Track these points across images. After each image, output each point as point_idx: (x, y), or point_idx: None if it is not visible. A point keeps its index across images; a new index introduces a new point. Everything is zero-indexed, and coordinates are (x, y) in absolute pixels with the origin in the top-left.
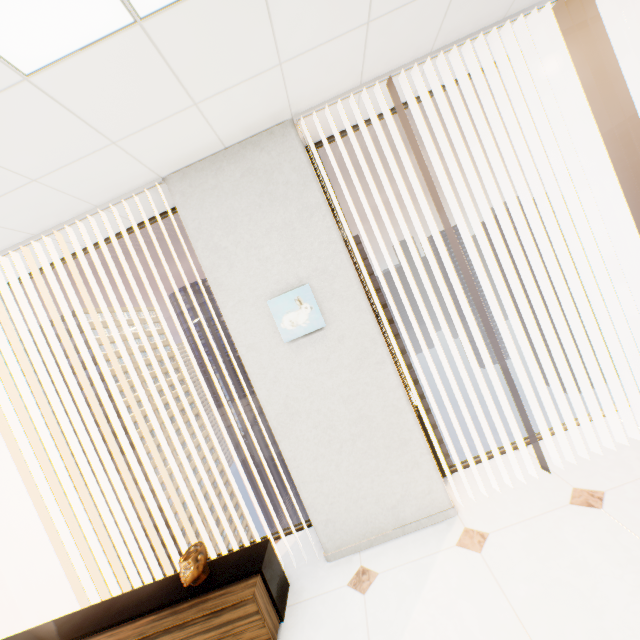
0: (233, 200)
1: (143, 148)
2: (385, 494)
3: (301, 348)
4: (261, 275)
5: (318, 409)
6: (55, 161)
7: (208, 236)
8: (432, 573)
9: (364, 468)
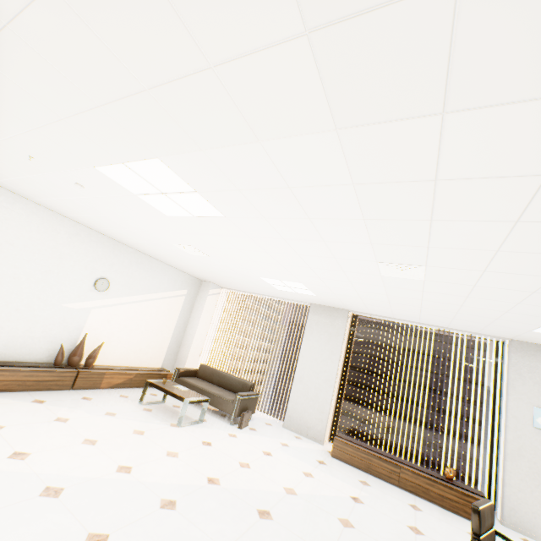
0: (538, 363)
1: (522, 337)
2: None
3: (540, 433)
4: (535, 395)
5: (534, 462)
6: (496, 331)
7: (518, 368)
8: None
9: None
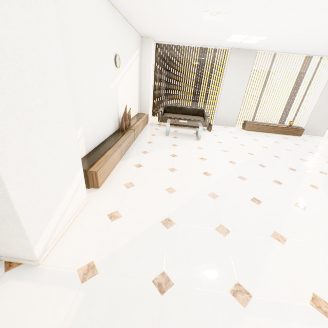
0: None
1: None
2: (317, 129)
3: None
4: None
5: (321, 111)
6: None
7: None
8: (322, 138)
9: (318, 123)
